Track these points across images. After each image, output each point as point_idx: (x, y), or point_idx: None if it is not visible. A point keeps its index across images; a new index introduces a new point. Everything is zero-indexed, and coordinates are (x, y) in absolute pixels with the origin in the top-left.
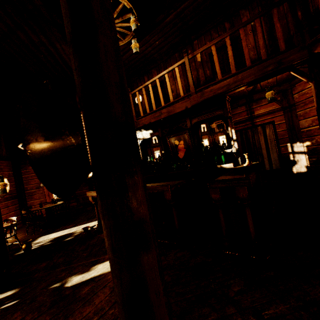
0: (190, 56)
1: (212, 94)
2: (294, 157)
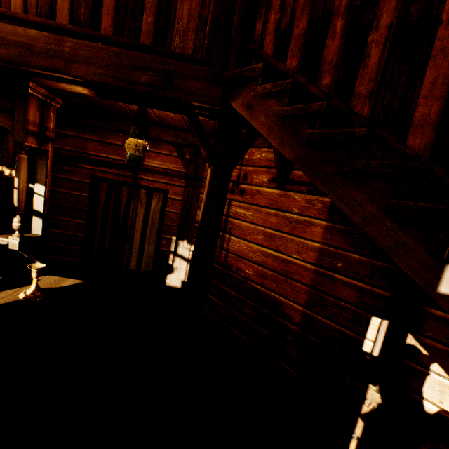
0: None
1: None
2: (174, 261)
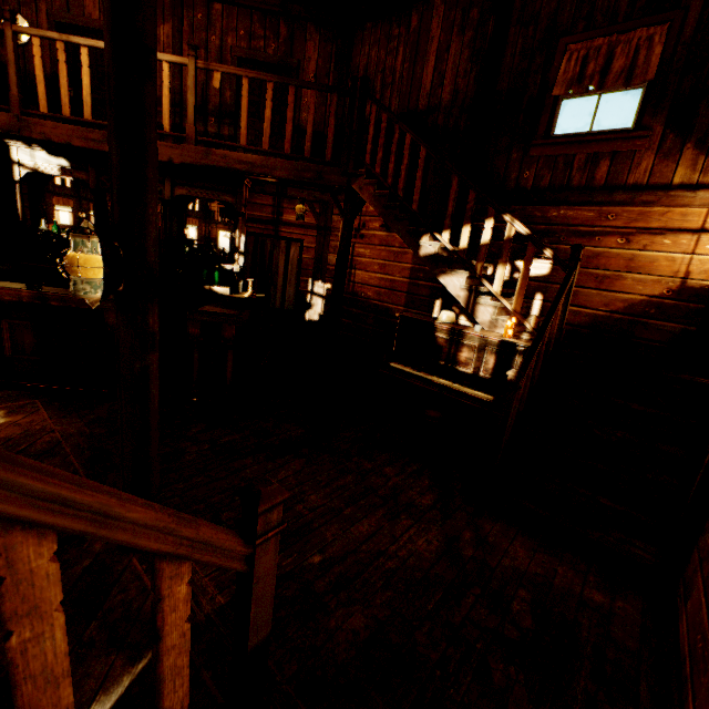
0: (201, 64)
1: (225, 164)
2: (312, 299)
